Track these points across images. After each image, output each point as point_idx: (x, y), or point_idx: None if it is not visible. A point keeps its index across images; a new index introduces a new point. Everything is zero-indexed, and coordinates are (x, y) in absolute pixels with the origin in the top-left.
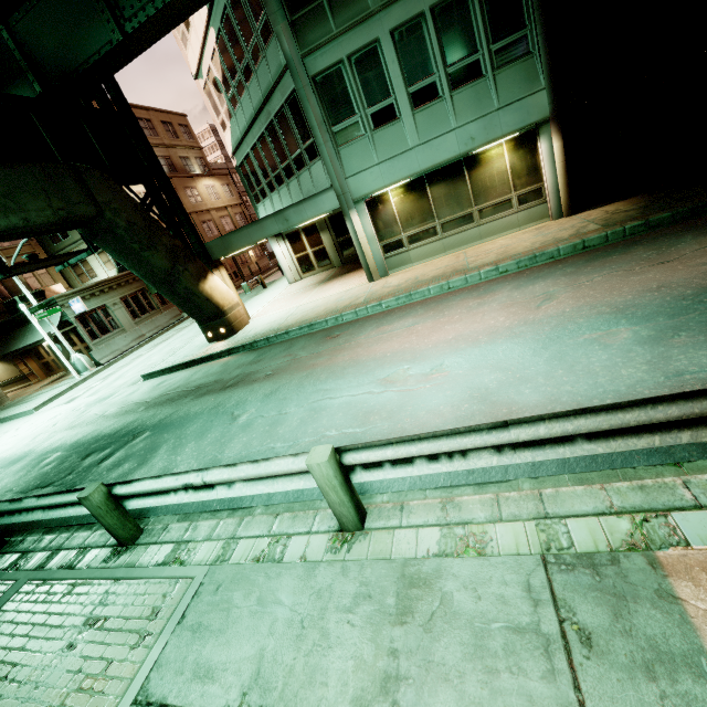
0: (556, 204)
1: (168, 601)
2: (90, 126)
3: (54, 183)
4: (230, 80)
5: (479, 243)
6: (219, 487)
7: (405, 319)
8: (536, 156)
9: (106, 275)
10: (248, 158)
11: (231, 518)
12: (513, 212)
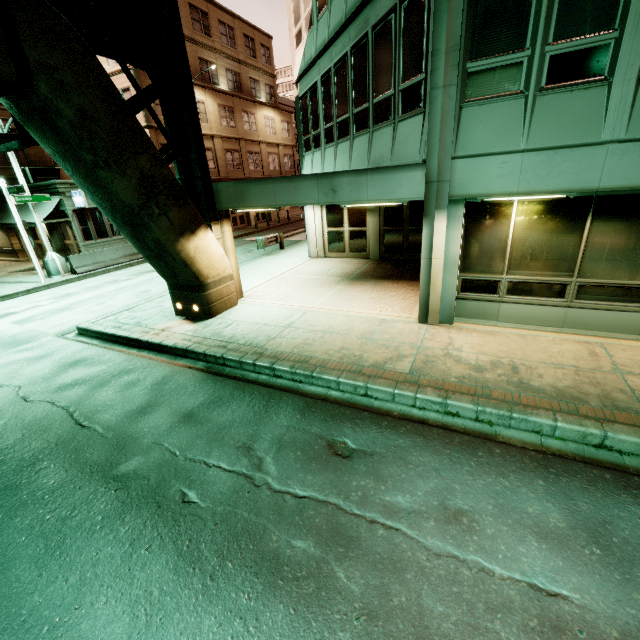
0: None
1: None
2: None
3: None
4: None
5: (632, 338)
6: None
7: (517, 525)
8: None
9: None
10: (313, 89)
11: None
12: None
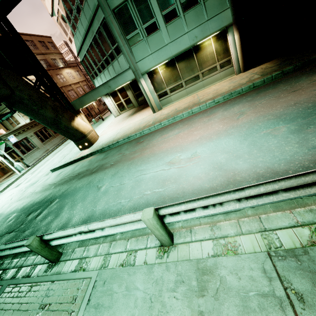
0: (237, 67)
1: (80, 292)
2: None
3: None
4: (70, 15)
5: (203, 89)
6: (97, 231)
7: (174, 130)
8: (227, 43)
9: (24, 122)
10: (85, 56)
11: (105, 243)
12: (218, 72)
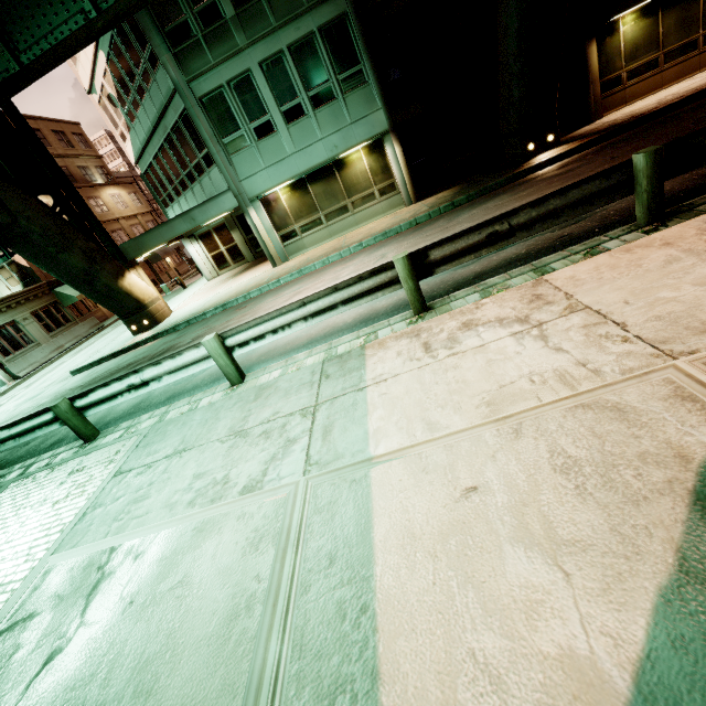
0: (406, 195)
1: (126, 446)
2: None
3: None
4: (125, 97)
5: (357, 228)
6: (152, 383)
7: (294, 287)
8: (386, 158)
9: (10, 292)
10: (151, 166)
11: (164, 407)
12: (377, 202)
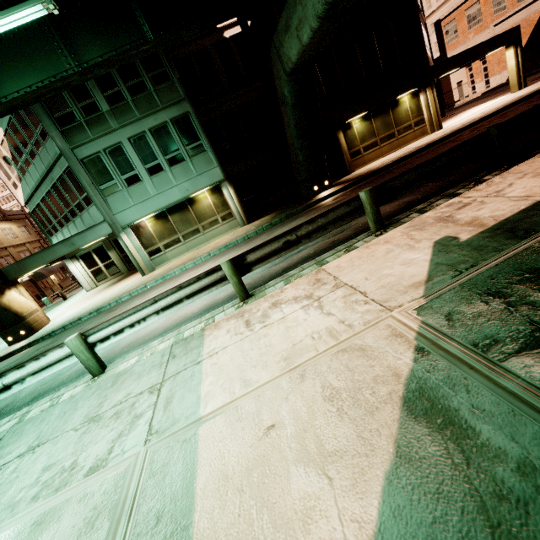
0: (240, 219)
1: None
2: None
3: None
4: (18, 158)
5: (207, 243)
6: (15, 386)
7: (158, 289)
8: (224, 197)
9: None
10: (39, 206)
11: (26, 407)
12: (220, 225)
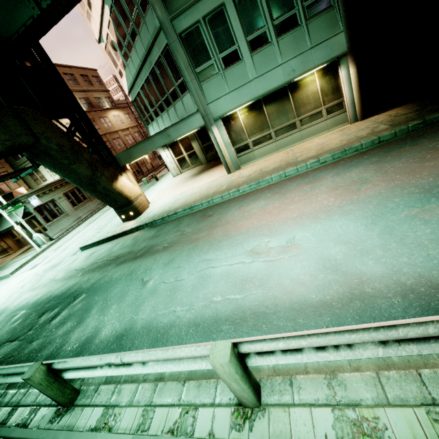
0: (353, 112)
1: None
2: (25, 79)
3: (0, 122)
4: (122, 41)
5: (301, 142)
6: (135, 364)
7: (259, 201)
8: (338, 80)
9: (53, 179)
10: (139, 95)
11: (147, 383)
12: (323, 120)
